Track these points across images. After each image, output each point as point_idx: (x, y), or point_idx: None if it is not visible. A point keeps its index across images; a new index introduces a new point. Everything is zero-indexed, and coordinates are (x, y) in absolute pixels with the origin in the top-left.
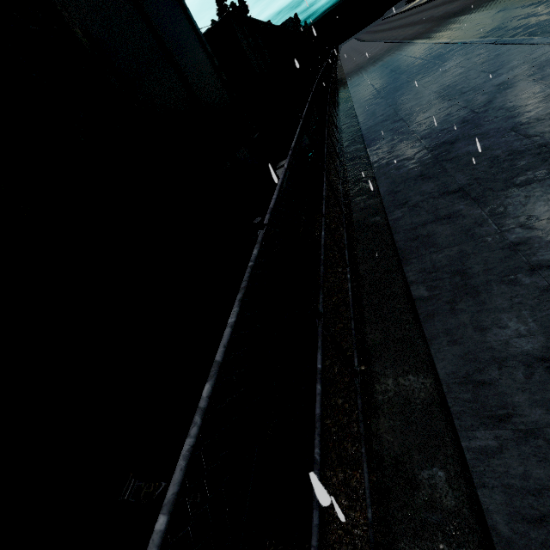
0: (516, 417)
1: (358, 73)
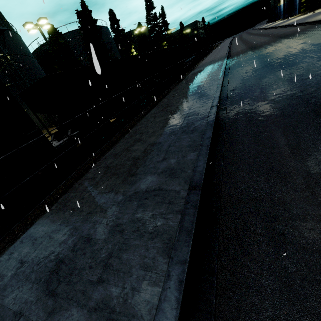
0: (13, 254)
1: (197, 70)
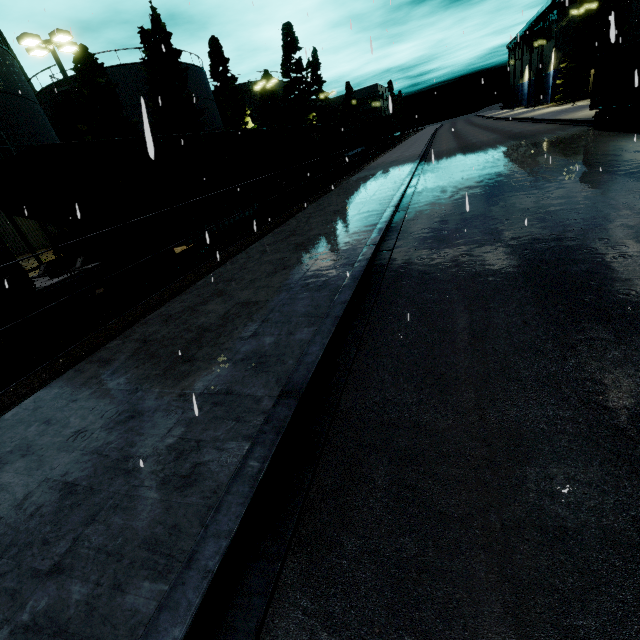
0: None
1: (364, 174)
